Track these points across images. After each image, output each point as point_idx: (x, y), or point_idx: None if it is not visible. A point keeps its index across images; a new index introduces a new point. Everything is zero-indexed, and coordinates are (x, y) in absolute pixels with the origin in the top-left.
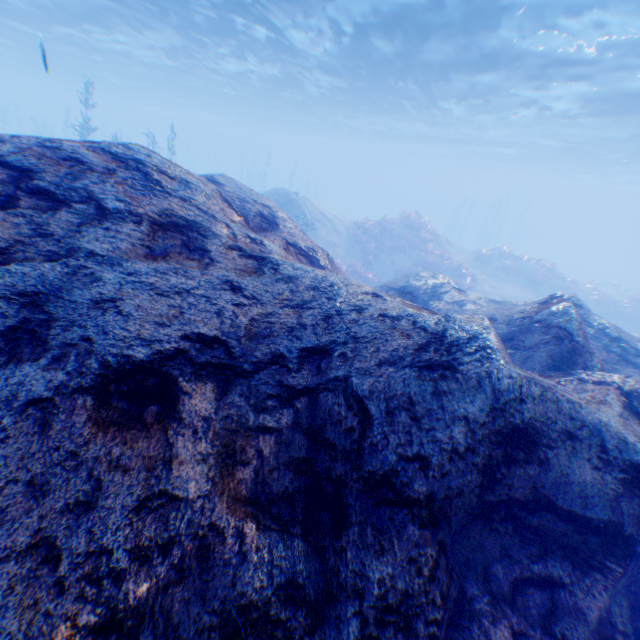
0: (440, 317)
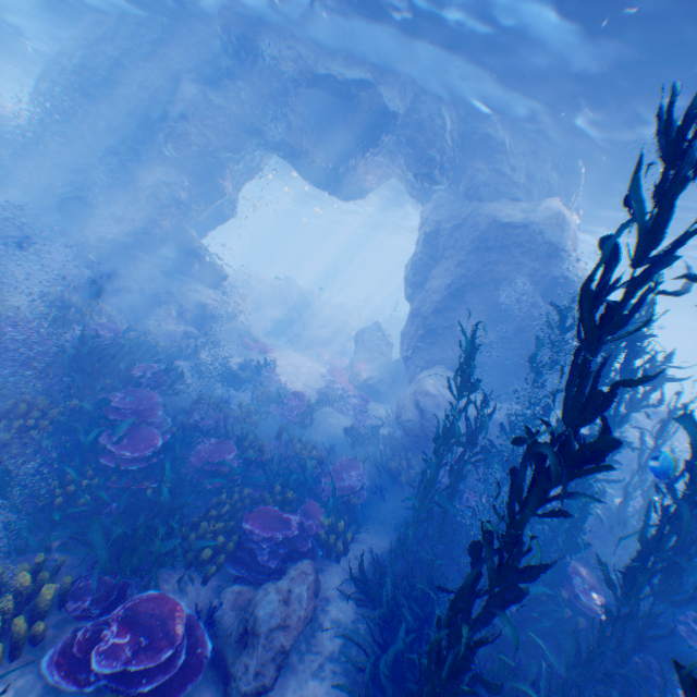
0: None
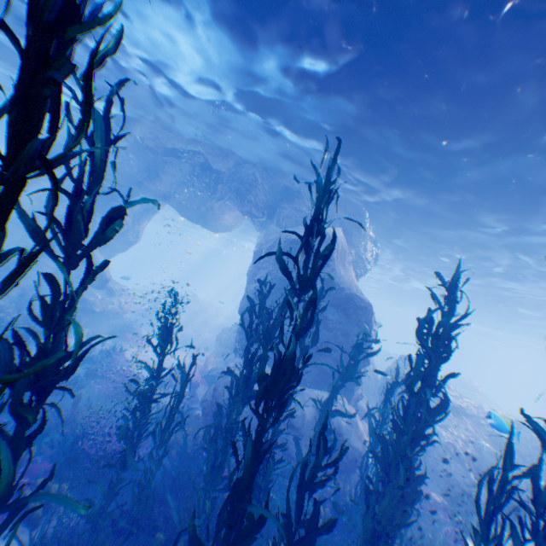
0: (513, 418)
